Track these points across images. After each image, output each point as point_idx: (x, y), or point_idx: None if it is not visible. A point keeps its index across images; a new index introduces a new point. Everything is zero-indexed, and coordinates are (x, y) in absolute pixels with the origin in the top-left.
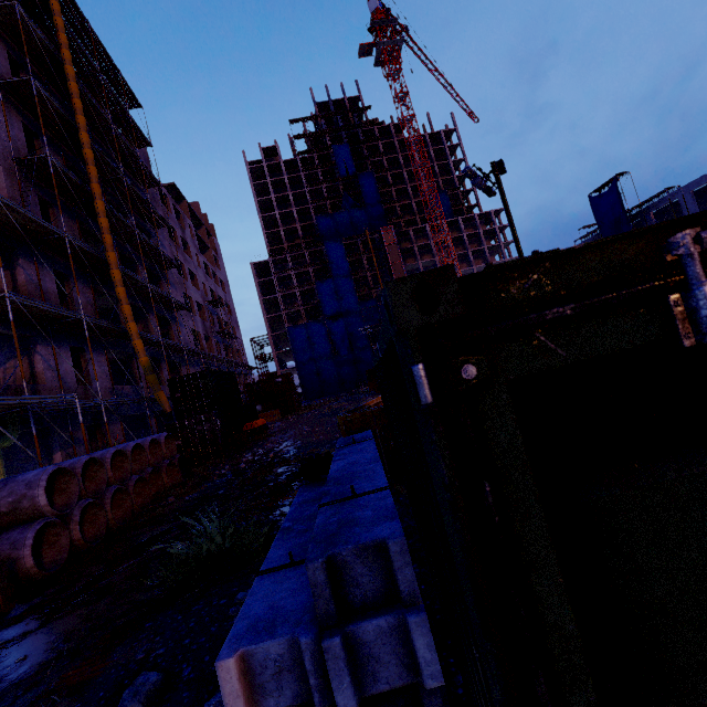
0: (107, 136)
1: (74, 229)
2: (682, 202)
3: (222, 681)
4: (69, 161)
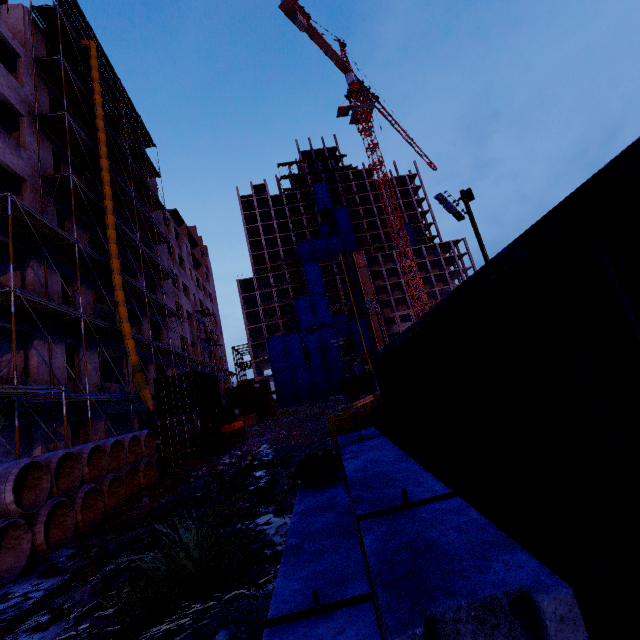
0: (124, 166)
1: (85, 239)
2: None
3: None
4: (88, 184)
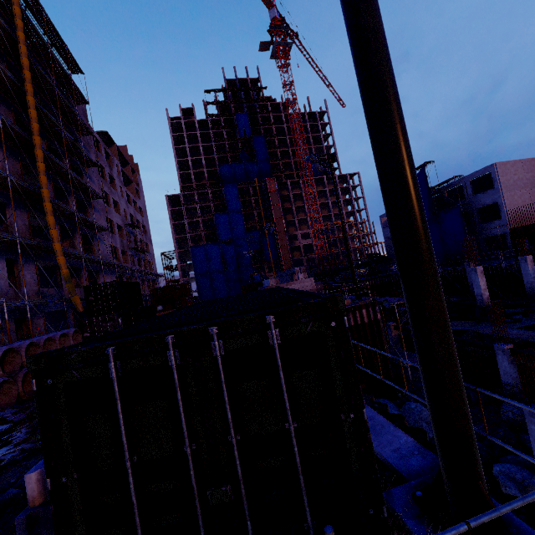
0: (52, 96)
1: (17, 167)
2: (464, 187)
3: (27, 483)
4: (17, 115)
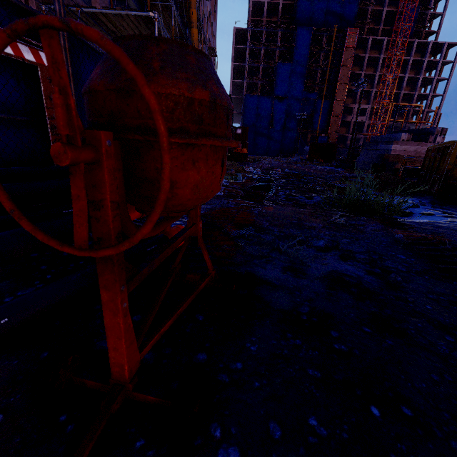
0: None
1: None
2: None
3: None
4: None
